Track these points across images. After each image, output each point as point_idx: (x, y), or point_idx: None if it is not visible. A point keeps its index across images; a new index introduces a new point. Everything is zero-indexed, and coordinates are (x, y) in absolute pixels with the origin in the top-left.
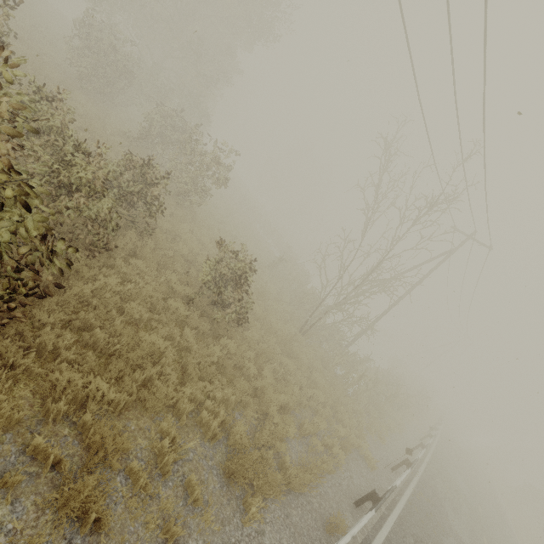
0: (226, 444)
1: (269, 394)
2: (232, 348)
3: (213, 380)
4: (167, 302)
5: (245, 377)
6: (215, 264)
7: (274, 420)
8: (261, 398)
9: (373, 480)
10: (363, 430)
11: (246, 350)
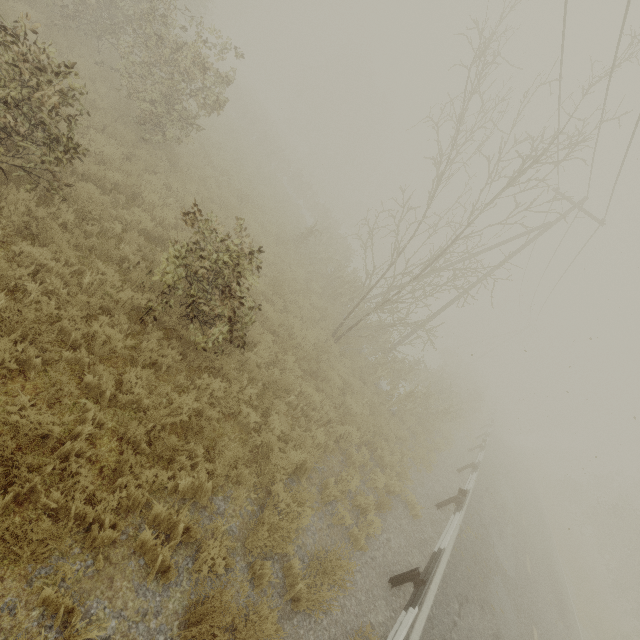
0: (192, 569)
1: (274, 461)
2: (218, 389)
3: (176, 457)
4: (88, 327)
5: (242, 427)
6: (183, 254)
7: (279, 504)
8: (263, 464)
9: (415, 532)
10: (407, 462)
11: (247, 383)
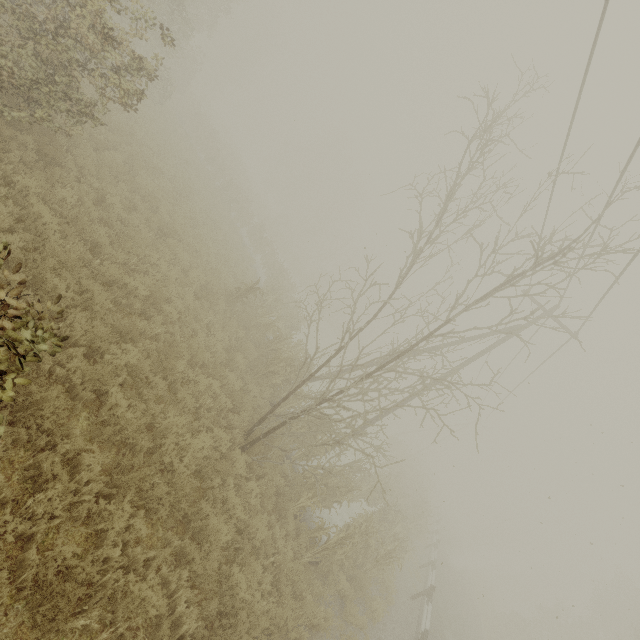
0: None
1: None
2: None
3: None
4: None
5: None
6: None
7: None
8: None
9: None
10: None
11: None
